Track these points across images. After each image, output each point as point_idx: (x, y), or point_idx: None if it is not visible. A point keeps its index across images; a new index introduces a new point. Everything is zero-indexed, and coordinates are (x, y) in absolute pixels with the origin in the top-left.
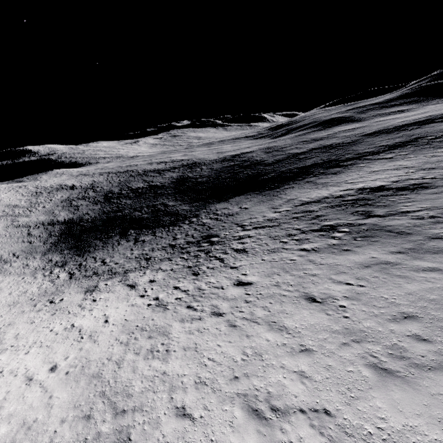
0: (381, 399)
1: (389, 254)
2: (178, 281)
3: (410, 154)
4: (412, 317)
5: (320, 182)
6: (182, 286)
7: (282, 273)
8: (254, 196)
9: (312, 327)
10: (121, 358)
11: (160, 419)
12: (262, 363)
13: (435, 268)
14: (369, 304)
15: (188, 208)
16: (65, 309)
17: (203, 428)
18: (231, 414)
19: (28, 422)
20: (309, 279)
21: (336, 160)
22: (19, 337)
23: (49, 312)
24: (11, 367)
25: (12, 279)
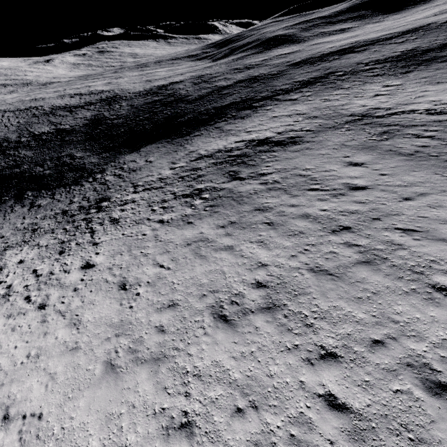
0: (86, 397)
1: (214, 229)
2: (42, 262)
3: (312, 96)
4: (174, 305)
5: (226, 129)
6: (40, 270)
7: (125, 253)
8: (164, 146)
9: (100, 320)
10: None
11: None
12: (34, 365)
13: (231, 246)
14: (157, 292)
15: (97, 161)
16: None
17: None
18: None
19: None
20: (138, 261)
21: (252, 99)
22: None
23: None
24: None
25: None
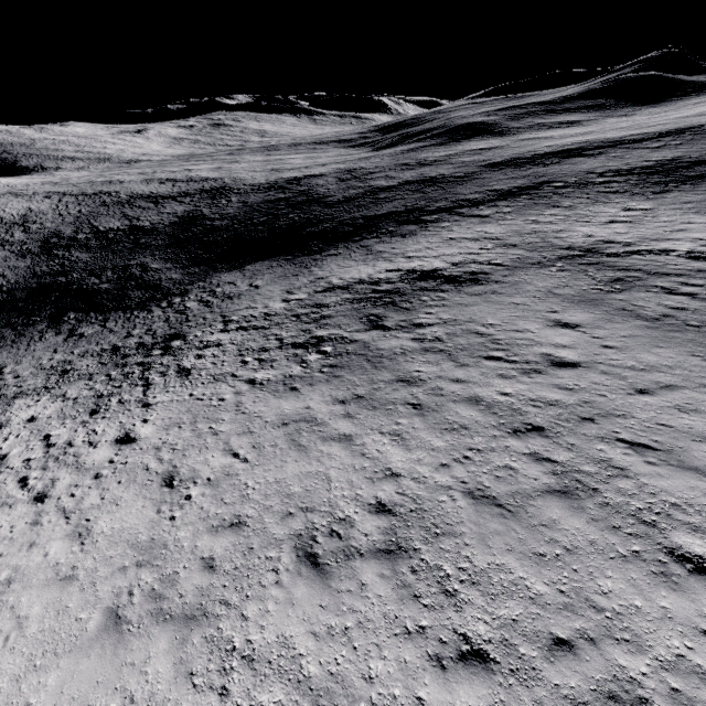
0: (62, 670)
1: (329, 403)
2: (62, 424)
3: (512, 213)
4: (239, 525)
5: (376, 249)
6: (55, 436)
7: (186, 425)
8: (281, 265)
9: (119, 533)
10: None
11: None
12: None
13: (349, 436)
14: (219, 497)
15: (179, 277)
16: None
17: None
18: None
19: None
20: (203, 441)
21: (422, 209)
22: None
23: None
24: None
25: None
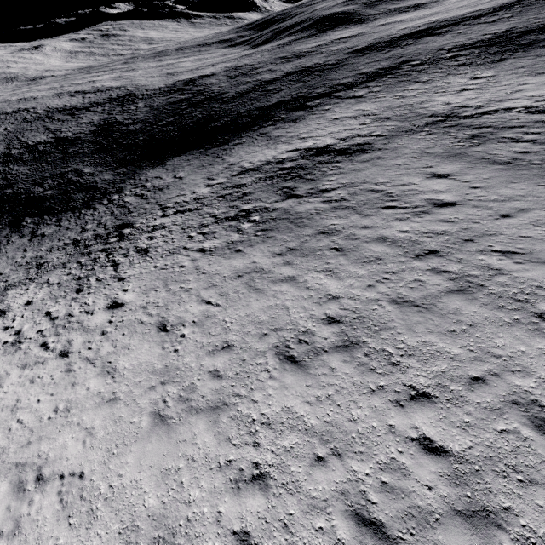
0: (135, 453)
1: (270, 257)
2: (56, 302)
3: (382, 92)
4: (229, 347)
5: (274, 135)
6: (54, 312)
7: (160, 288)
8: (196, 157)
9: (139, 367)
10: None
11: None
12: (65, 420)
13: (293, 277)
14: (206, 332)
15: (111, 178)
16: None
17: None
18: None
19: None
20: (178, 297)
21: (306, 96)
22: None
23: None
24: None
25: None
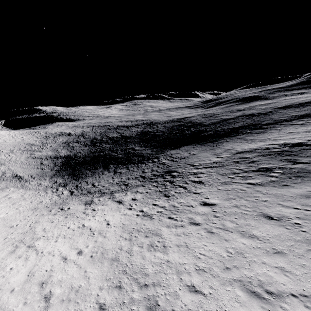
0: None
1: None
2: (155, 200)
3: None
4: None
5: (248, 138)
6: (159, 204)
7: (238, 199)
8: (198, 146)
9: (277, 236)
10: (129, 249)
11: (178, 293)
12: (245, 259)
13: None
14: None
15: (150, 152)
16: (74, 214)
17: (215, 302)
18: (234, 294)
19: (75, 287)
20: (261, 204)
21: (258, 124)
22: (46, 230)
23: (62, 216)
24: (48, 249)
25: (31, 193)
